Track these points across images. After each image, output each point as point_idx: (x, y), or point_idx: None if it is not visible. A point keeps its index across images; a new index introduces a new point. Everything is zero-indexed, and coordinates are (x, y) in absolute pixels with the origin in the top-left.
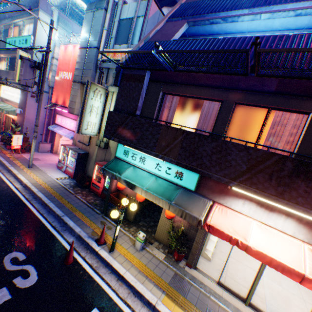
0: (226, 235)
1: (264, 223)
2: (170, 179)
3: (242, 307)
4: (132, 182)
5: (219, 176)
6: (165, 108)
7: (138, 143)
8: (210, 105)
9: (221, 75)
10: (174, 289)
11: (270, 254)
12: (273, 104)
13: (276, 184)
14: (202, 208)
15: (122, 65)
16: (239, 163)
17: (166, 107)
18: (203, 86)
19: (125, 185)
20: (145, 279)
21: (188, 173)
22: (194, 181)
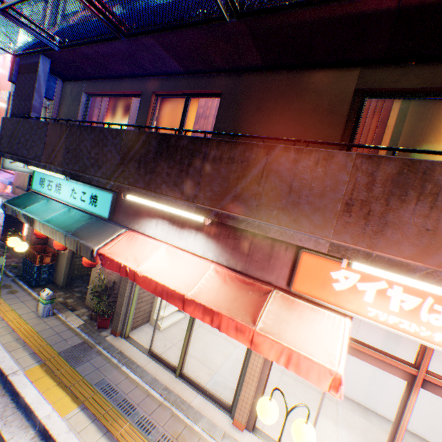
0: (118, 264)
1: (177, 246)
2: (85, 208)
3: (167, 379)
4: (32, 216)
5: (98, 178)
6: (95, 117)
7: (29, 154)
8: (137, 104)
9: (107, 47)
10: (64, 358)
11: (157, 278)
12: (187, 88)
13: (144, 172)
14: (107, 238)
15: (16, 52)
16: (114, 154)
17: (96, 115)
18: (122, 78)
19: (25, 222)
20: (20, 347)
21: (103, 195)
22: (109, 204)
